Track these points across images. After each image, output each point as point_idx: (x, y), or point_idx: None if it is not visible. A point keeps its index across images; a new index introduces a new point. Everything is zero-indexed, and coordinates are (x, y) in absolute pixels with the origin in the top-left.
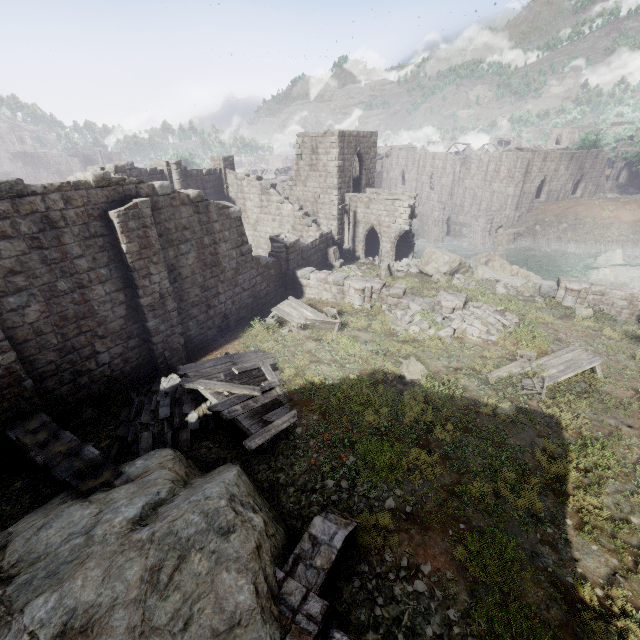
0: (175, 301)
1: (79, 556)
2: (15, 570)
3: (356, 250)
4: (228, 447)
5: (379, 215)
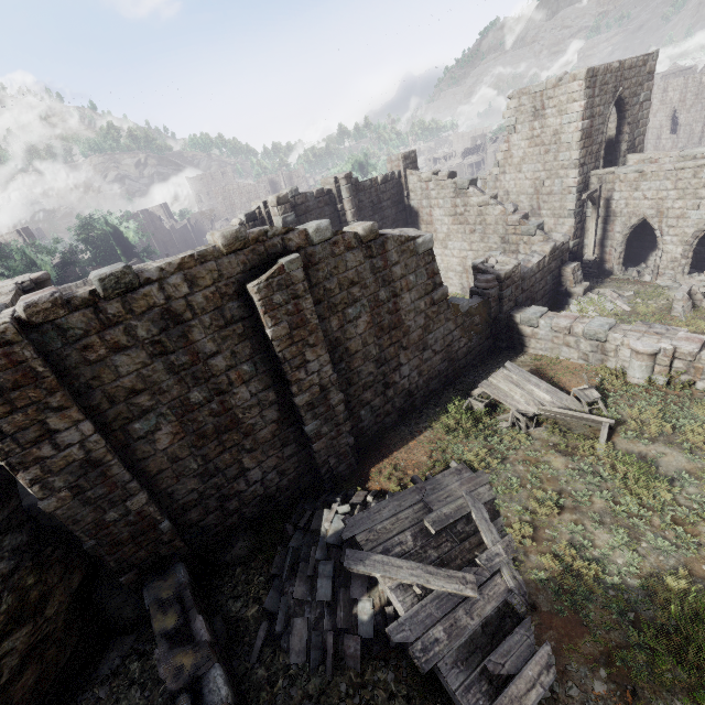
0: (341, 387)
1: None
2: None
3: (606, 259)
4: None
5: (660, 198)
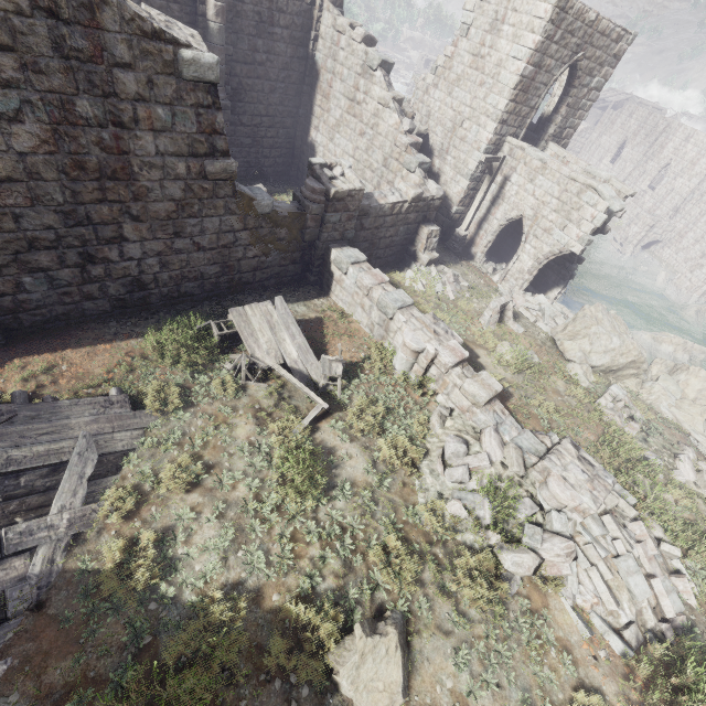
0: None
1: None
2: None
3: (476, 242)
4: None
5: (543, 202)
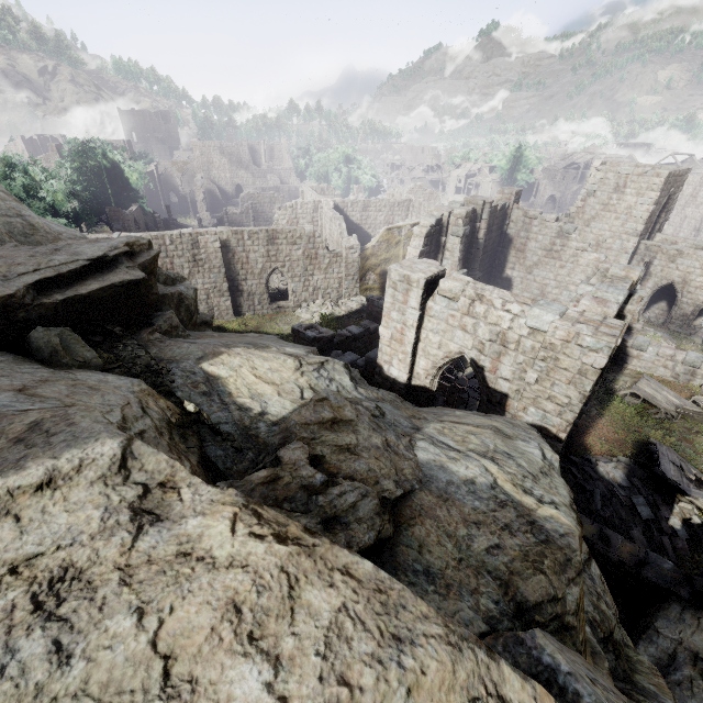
0: None
1: None
2: None
3: None
4: None
5: (688, 272)
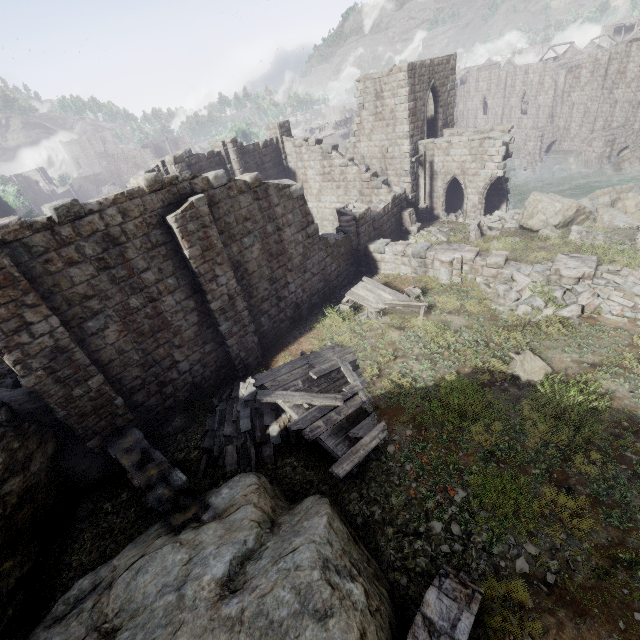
0: (245, 299)
1: (172, 621)
2: (118, 621)
3: (434, 208)
4: (313, 467)
5: (462, 162)
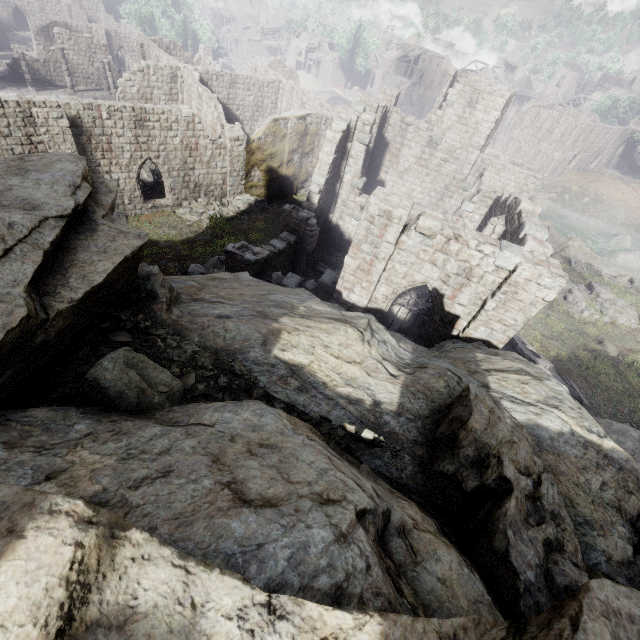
0: None
1: None
2: None
3: None
4: None
5: (506, 184)
